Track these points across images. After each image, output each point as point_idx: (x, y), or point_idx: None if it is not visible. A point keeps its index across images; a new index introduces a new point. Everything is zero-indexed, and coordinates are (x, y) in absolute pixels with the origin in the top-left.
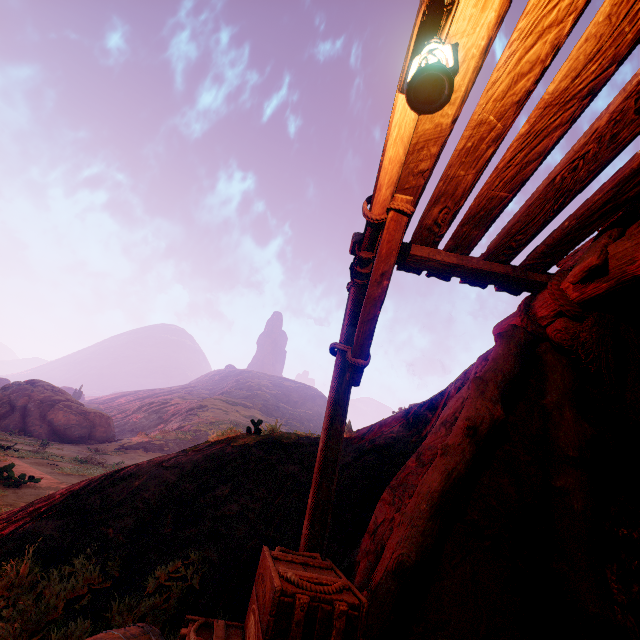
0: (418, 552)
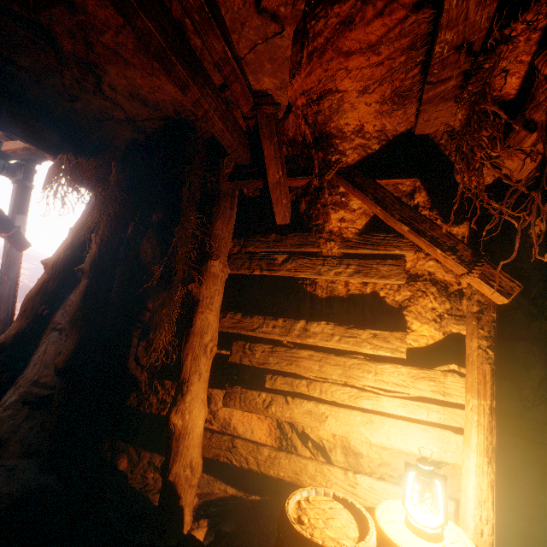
0: (2, 338)
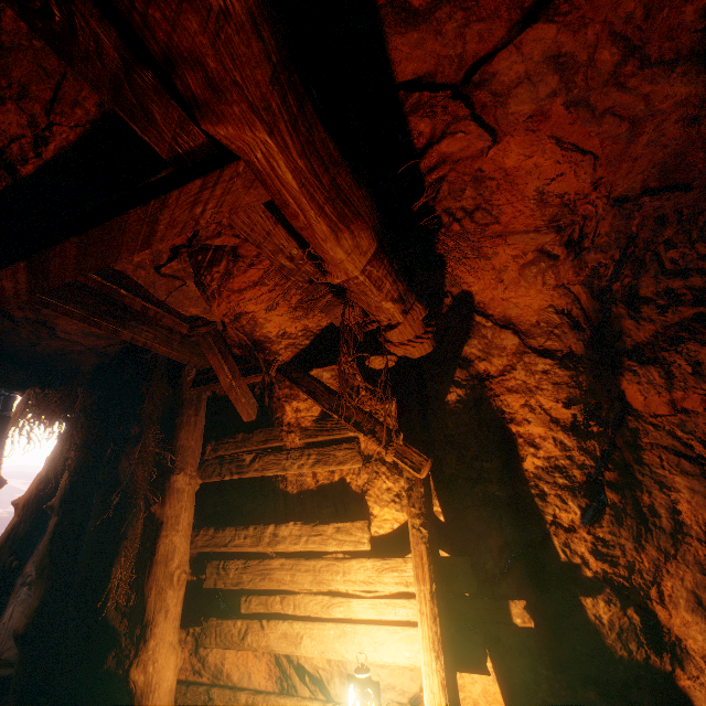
0: None
